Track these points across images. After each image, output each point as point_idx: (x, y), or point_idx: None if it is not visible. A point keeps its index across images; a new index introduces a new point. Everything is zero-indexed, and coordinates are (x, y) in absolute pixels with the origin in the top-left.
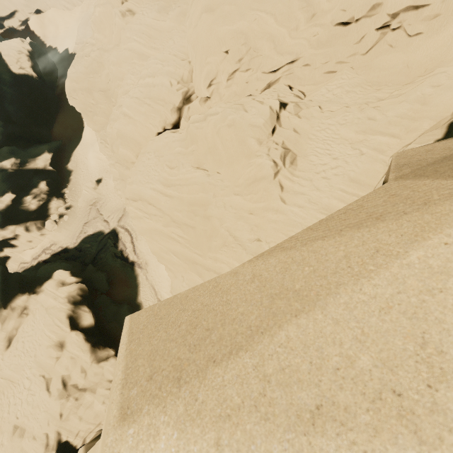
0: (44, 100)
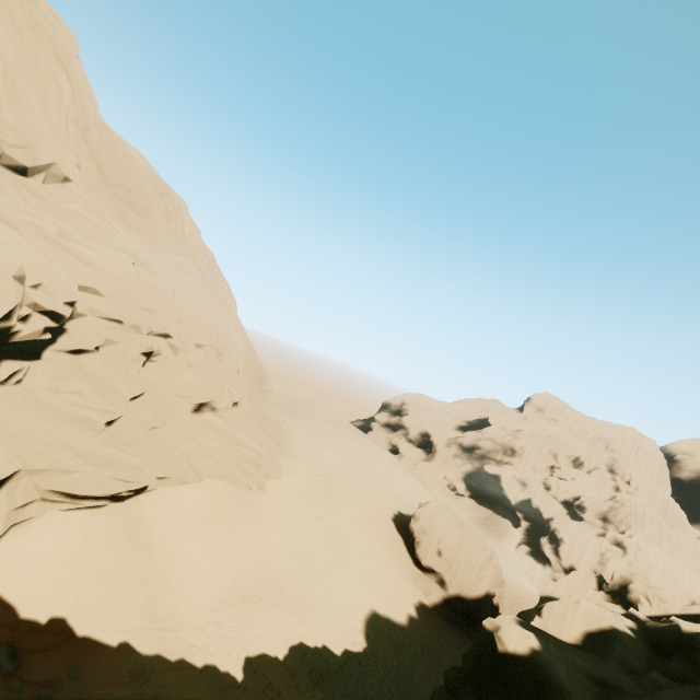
0: None
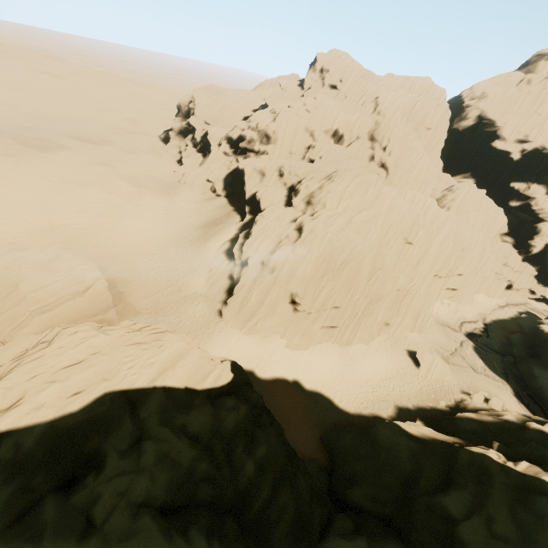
0: None
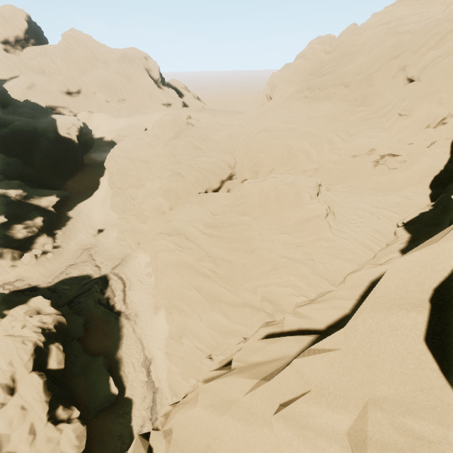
0: (72, 159)
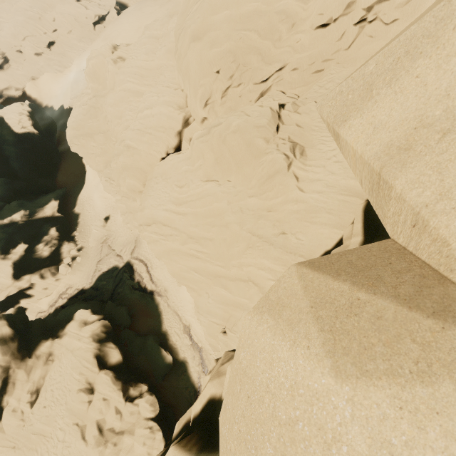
0: (46, 153)
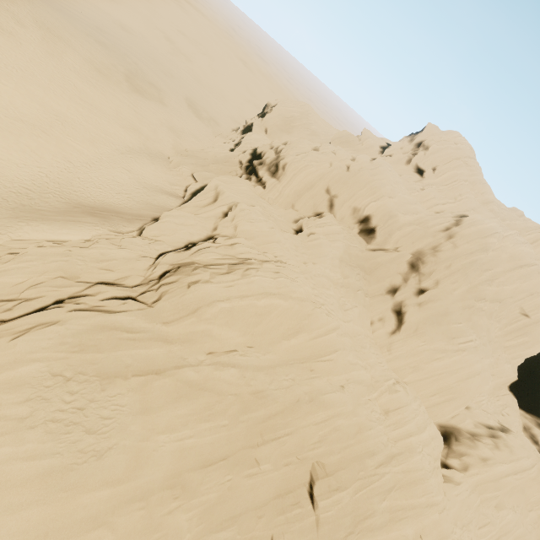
0: None
